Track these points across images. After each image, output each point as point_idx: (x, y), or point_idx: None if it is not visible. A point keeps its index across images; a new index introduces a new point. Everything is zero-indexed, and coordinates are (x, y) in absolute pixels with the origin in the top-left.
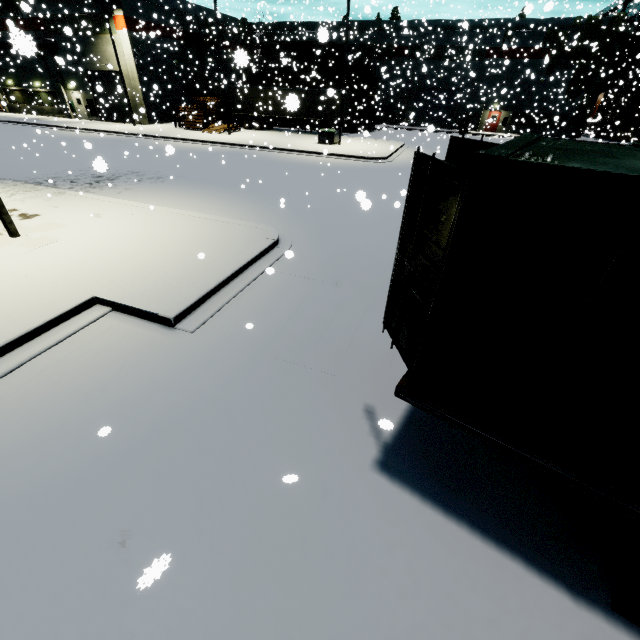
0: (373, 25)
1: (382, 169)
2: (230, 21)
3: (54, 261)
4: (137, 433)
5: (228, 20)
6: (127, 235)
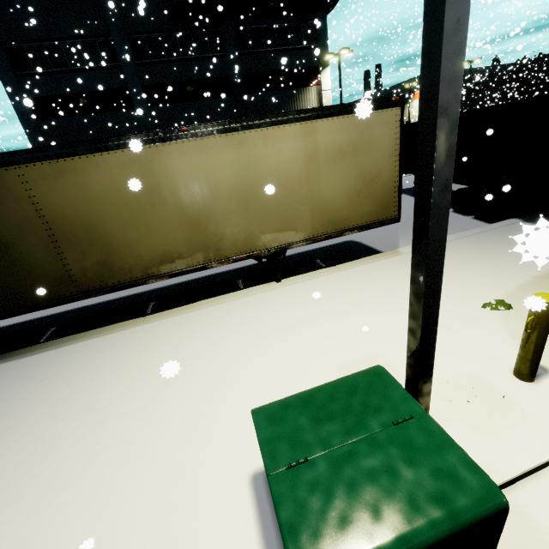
0: None
1: None
2: (502, 68)
3: None
4: None
5: (500, 68)
6: None
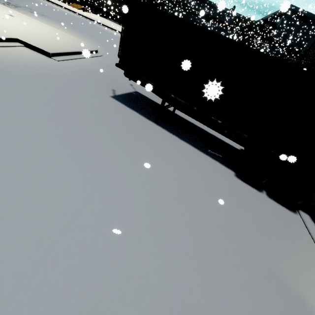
0: None
1: None
2: None
3: None
4: (38, 72)
5: None
6: (29, 27)
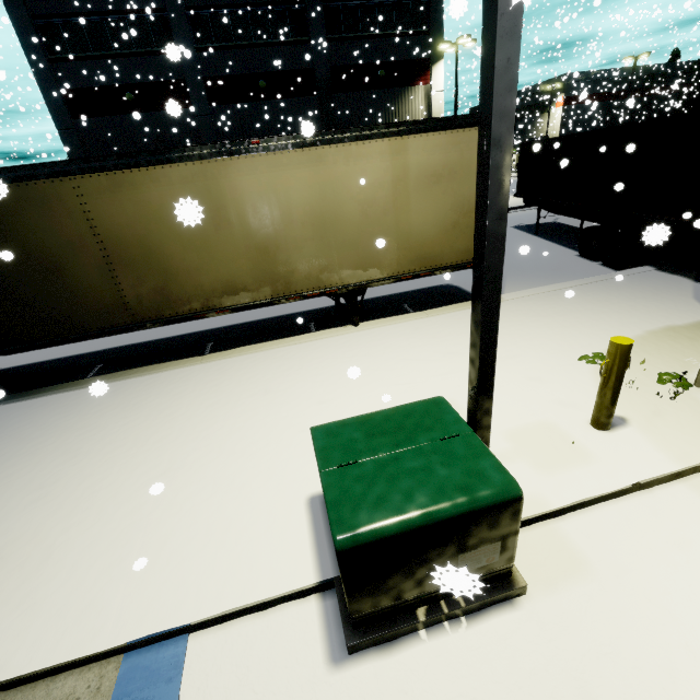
0: None
1: None
2: (680, 66)
3: None
4: None
5: (677, 66)
6: None
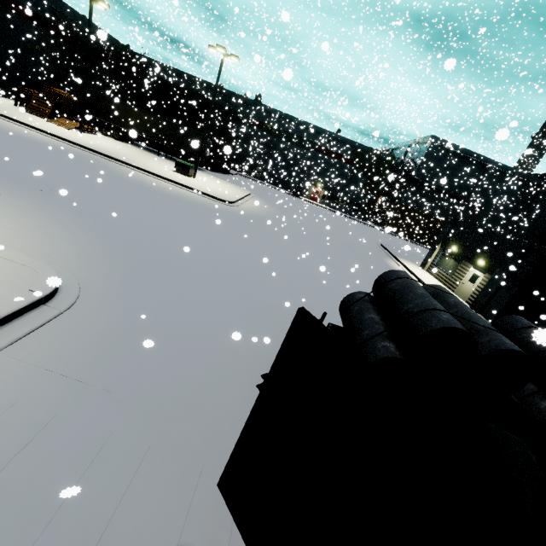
0: (240, 98)
1: (227, 212)
2: (113, 41)
3: None
4: None
5: (111, 40)
6: None
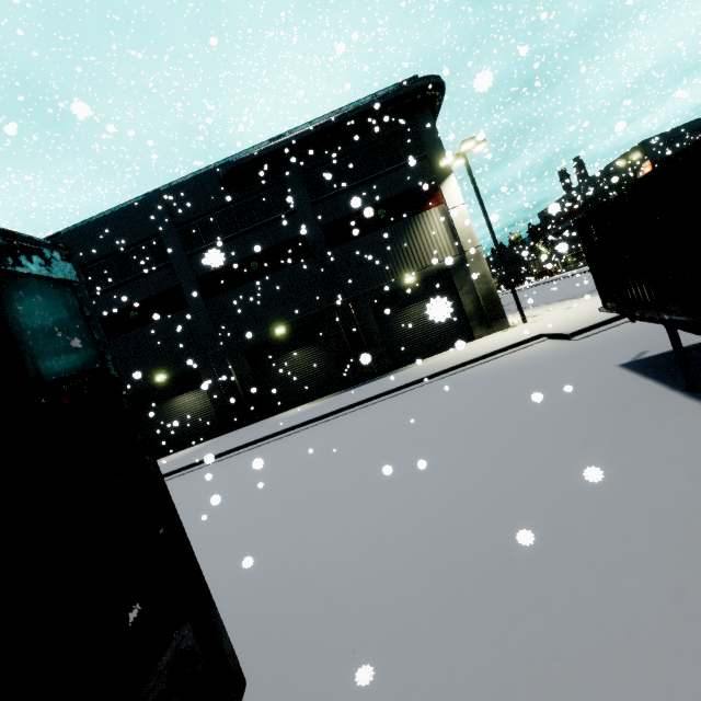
0: None
1: None
2: None
3: (534, 327)
4: (529, 363)
5: None
6: (578, 311)
